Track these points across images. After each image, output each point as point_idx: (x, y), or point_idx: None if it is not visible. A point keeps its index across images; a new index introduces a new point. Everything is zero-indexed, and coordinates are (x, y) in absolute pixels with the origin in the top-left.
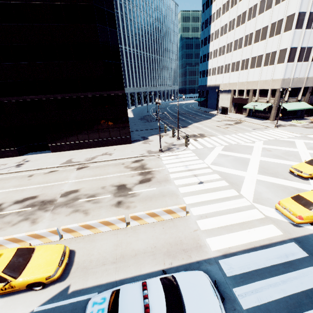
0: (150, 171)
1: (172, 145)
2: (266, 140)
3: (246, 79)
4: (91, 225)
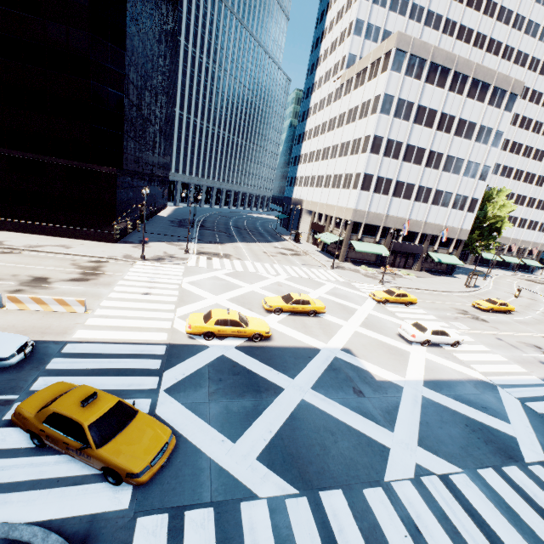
0: (100, 273)
1: (170, 256)
2: (296, 277)
3: (326, 200)
4: None
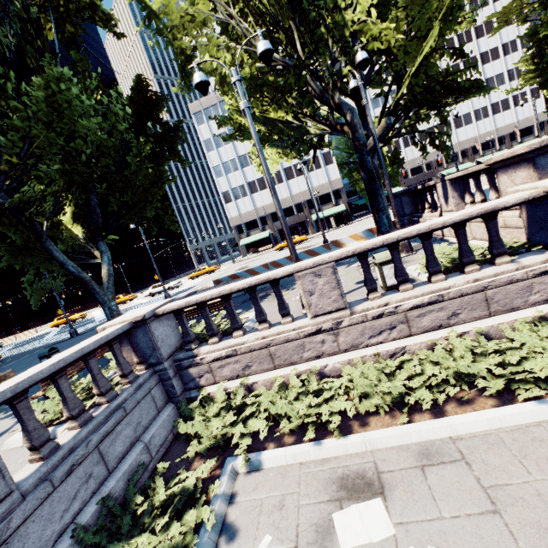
0: None
1: None
2: None
3: None
4: (5, 340)
